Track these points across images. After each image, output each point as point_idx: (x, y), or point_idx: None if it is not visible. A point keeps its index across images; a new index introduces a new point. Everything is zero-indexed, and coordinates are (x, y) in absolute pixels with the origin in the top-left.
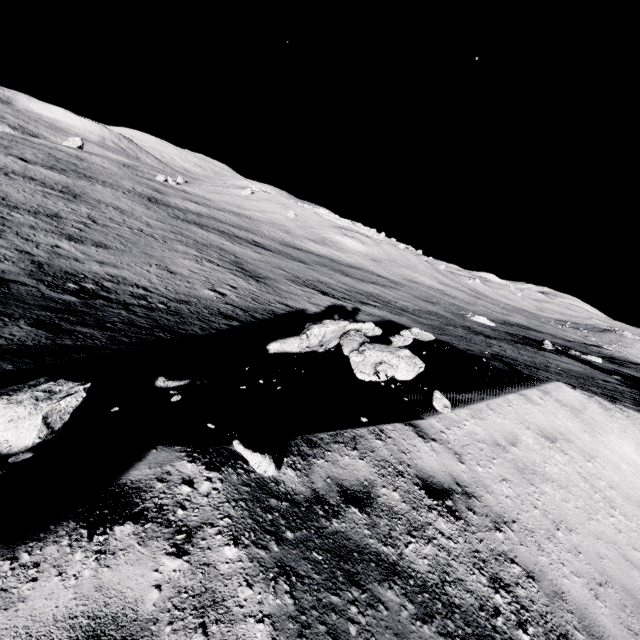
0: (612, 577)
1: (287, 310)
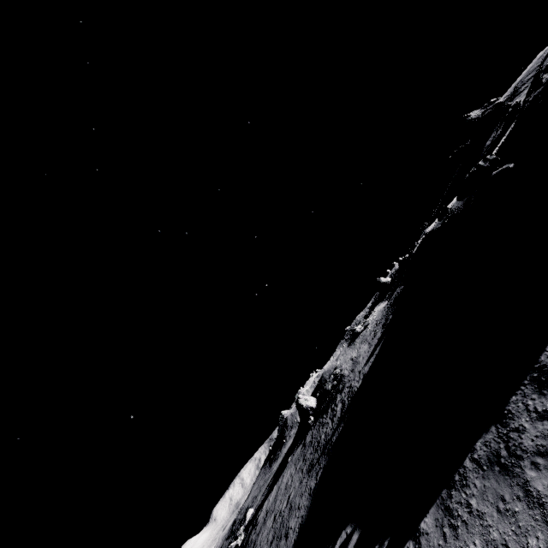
0: None
1: (410, 545)
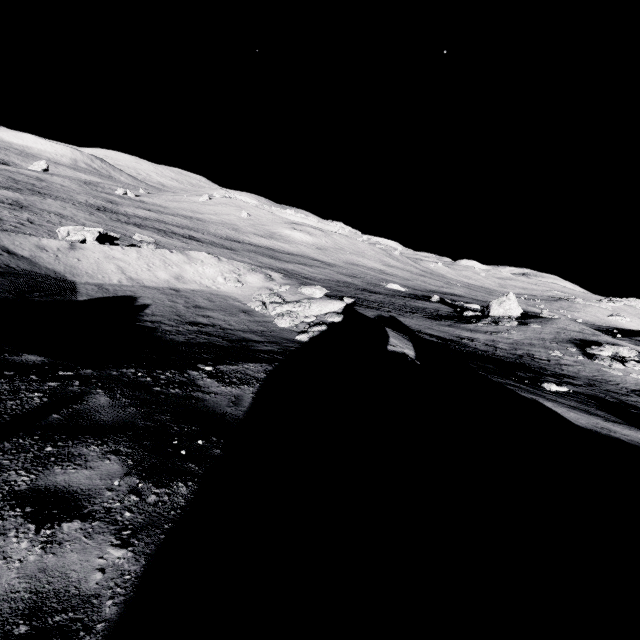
0: (104, 271)
1: None
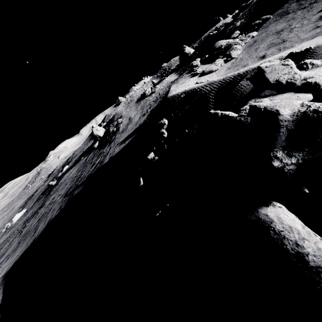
0: None
1: None
